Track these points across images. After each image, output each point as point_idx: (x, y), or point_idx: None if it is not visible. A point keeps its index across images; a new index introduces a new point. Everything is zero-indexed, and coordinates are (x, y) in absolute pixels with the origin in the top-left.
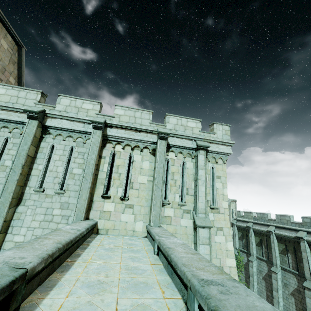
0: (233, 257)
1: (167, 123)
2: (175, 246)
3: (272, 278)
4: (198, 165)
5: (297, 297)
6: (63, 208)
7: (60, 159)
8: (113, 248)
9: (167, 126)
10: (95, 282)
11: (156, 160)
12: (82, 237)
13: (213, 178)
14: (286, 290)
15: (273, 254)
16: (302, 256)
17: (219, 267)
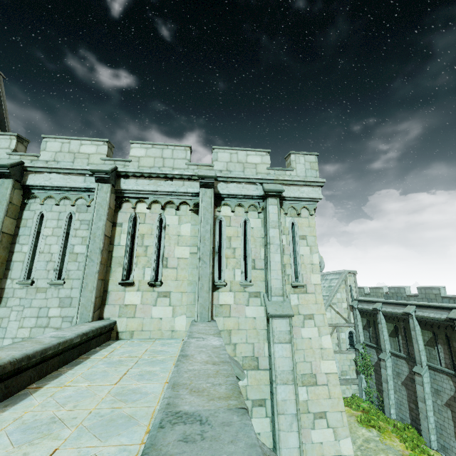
0: (333, 358)
1: (214, 161)
2: (199, 352)
3: (415, 383)
4: (267, 222)
5: (455, 408)
6: (63, 305)
7: (53, 233)
8: (124, 360)
9: (215, 165)
10: (45, 420)
11: (199, 220)
12: (72, 347)
13: (295, 240)
14: (438, 400)
15: (415, 347)
16: None
17: (310, 375)
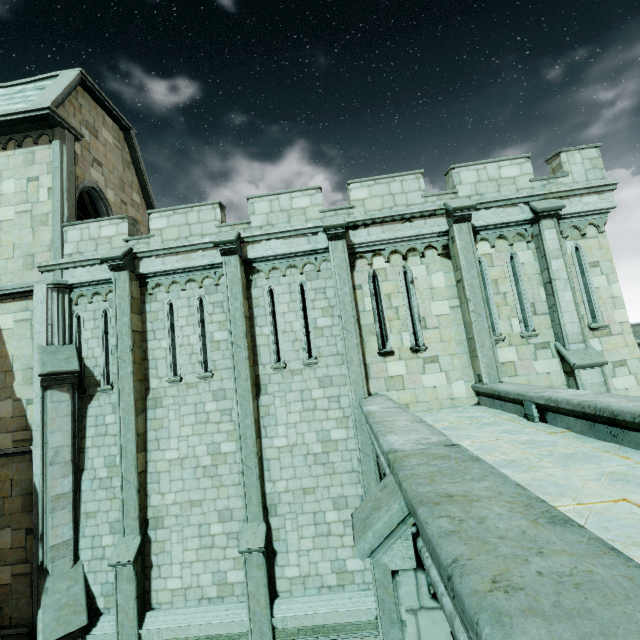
0: None
1: (458, 185)
2: (593, 398)
3: None
4: (545, 253)
5: None
6: (324, 385)
7: (289, 309)
8: (452, 426)
9: (460, 191)
10: (503, 461)
11: (461, 265)
12: None
13: (582, 270)
14: None
15: None
16: None
17: None
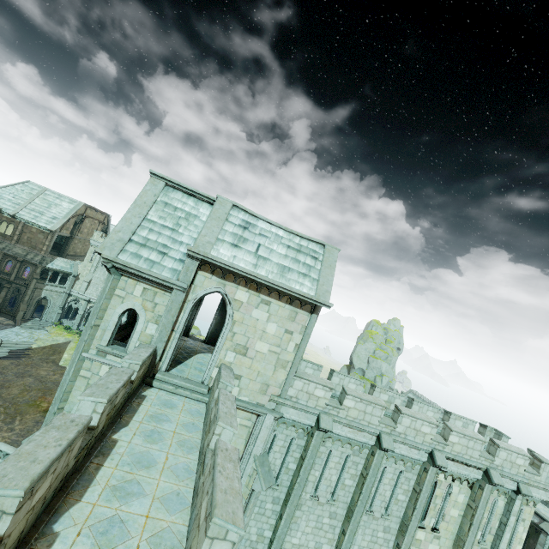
0: None
1: (496, 457)
2: None
3: None
4: (511, 511)
5: None
6: (385, 531)
7: (388, 482)
8: None
9: (495, 460)
10: None
11: (479, 505)
12: None
13: (517, 519)
14: None
15: None
16: (535, 547)
17: None
